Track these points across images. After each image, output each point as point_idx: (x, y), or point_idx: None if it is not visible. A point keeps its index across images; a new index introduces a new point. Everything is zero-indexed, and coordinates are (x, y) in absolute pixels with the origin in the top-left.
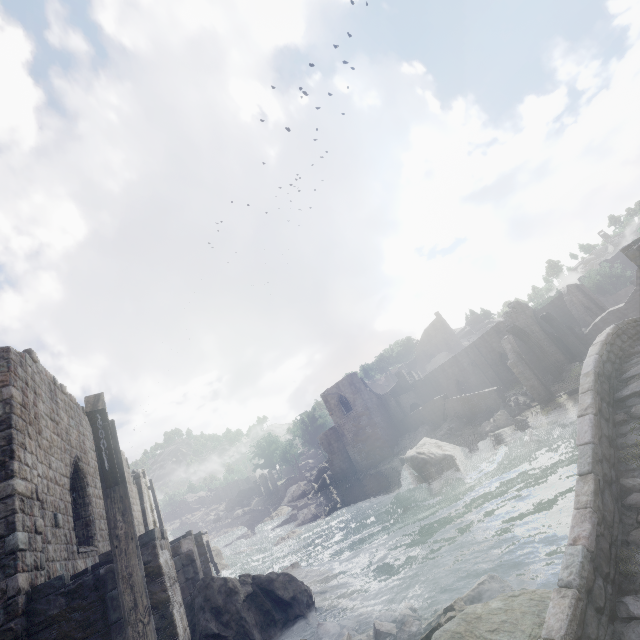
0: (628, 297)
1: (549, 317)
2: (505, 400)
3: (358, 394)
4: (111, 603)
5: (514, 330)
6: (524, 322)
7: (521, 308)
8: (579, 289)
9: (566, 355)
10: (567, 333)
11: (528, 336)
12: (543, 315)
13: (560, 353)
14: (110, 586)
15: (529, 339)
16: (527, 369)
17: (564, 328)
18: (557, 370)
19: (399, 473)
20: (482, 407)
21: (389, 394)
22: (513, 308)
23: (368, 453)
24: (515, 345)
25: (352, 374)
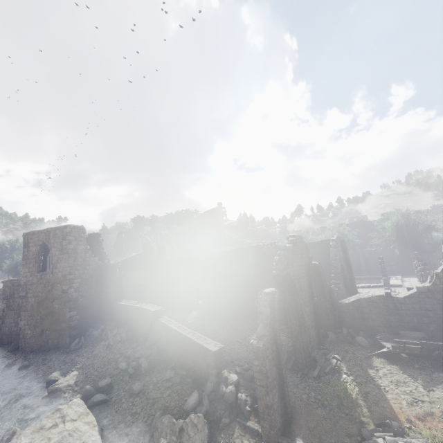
0: (412, 291)
1: (319, 269)
2: (221, 371)
3: (66, 255)
4: None
5: (283, 280)
6: (298, 270)
7: (301, 248)
8: (342, 244)
9: (320, 331)
10: (326, 295)
11: (295, 295)
12: (314, 264)
13: (315, 326)
14: None
15: (294, 299)
16: (275, 365)
17: (326, 288)
18: (306, 359)
19: (25, 410)
20: (189, 360)
21: (116, 266)
22: (293, 244)
23: (41, 332)
24: (277, 314)
25: (74, 227)
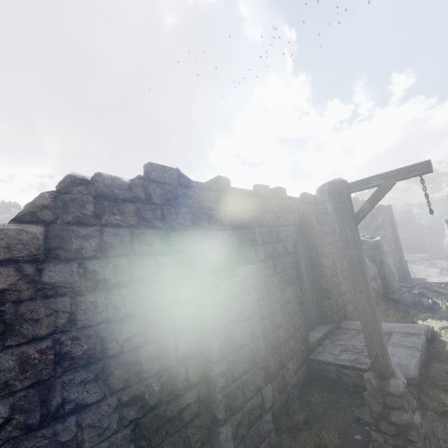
0: None
1: None
2: None
3: None
4: (407, 266)
5: None
6: None
7: None
8: None
9: None
10: None
11: None
12: None
13: None
14: (406, 263)
15: None
16: None
17: None
18: None
19: None
20: None
21: None
22: None
23: None
24: None
25: None
